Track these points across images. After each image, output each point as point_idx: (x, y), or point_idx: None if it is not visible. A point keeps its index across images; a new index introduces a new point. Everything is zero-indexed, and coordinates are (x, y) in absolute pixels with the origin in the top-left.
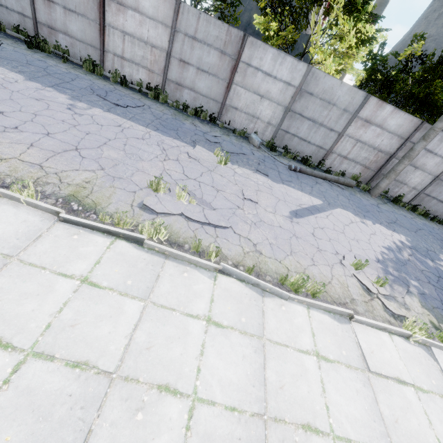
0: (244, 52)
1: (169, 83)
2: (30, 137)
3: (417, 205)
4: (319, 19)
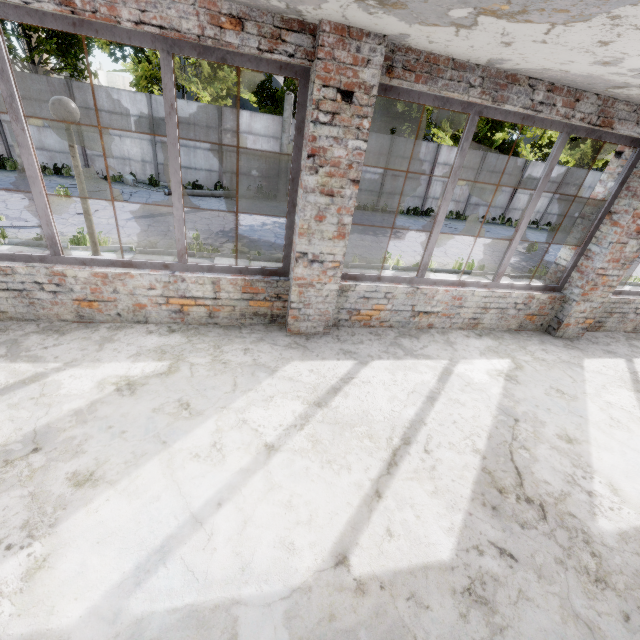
0: (76, 97)
1: (14, 149)
2: None
3: None
4: None
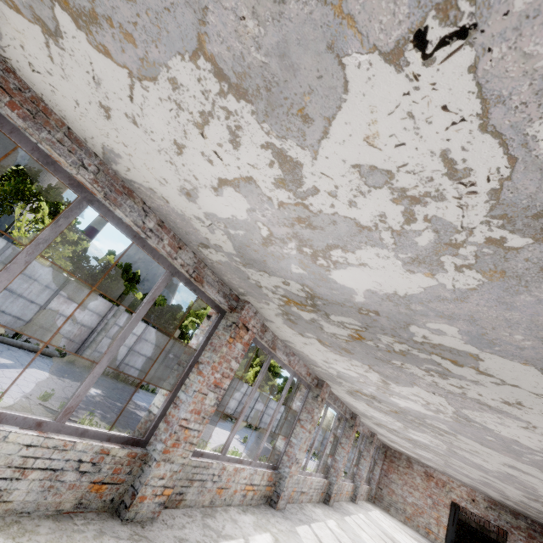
0: None
1: None
2: None
3: (119, 373)
4: (26, 212)
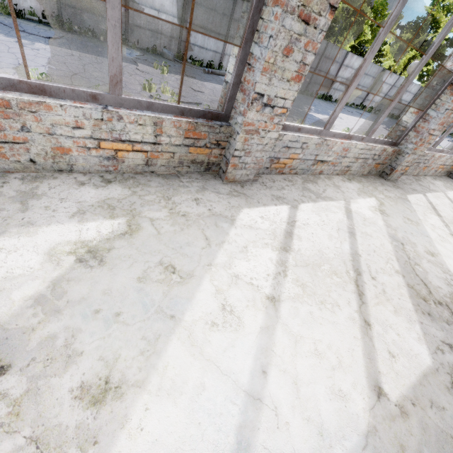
0: None
1: (65, 8)
2: (39, 69)
3: None
4: None
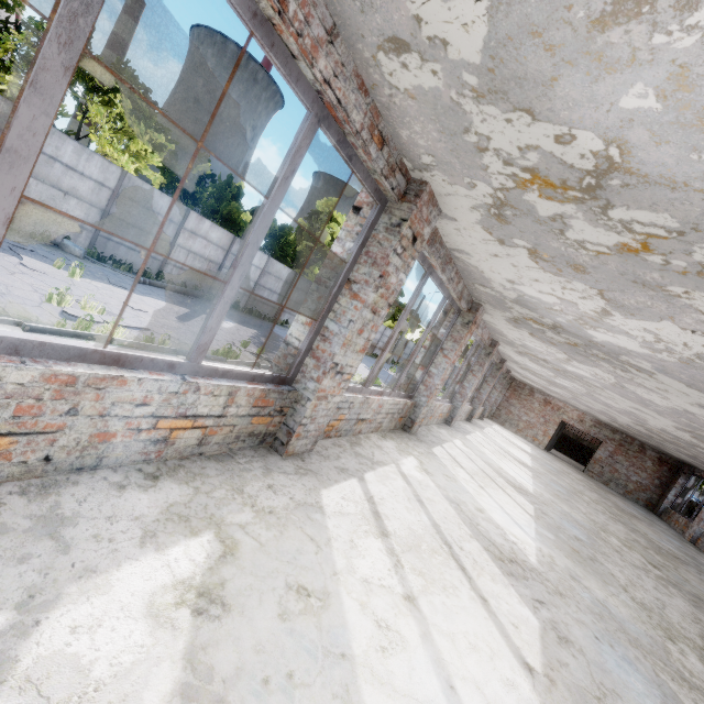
0: None
1: None
2: None
3: (252, 309)
4: (96, 105)
